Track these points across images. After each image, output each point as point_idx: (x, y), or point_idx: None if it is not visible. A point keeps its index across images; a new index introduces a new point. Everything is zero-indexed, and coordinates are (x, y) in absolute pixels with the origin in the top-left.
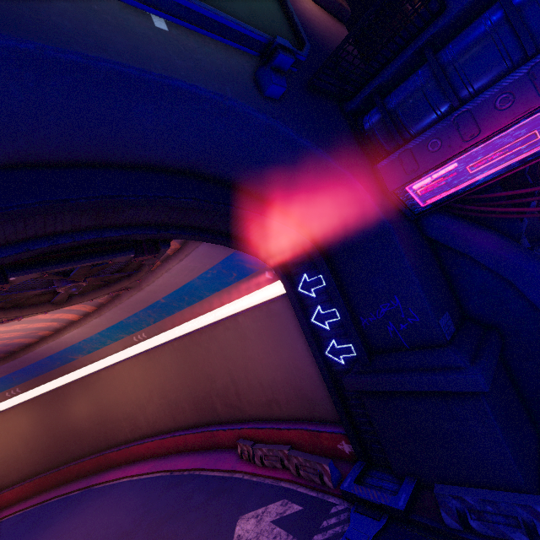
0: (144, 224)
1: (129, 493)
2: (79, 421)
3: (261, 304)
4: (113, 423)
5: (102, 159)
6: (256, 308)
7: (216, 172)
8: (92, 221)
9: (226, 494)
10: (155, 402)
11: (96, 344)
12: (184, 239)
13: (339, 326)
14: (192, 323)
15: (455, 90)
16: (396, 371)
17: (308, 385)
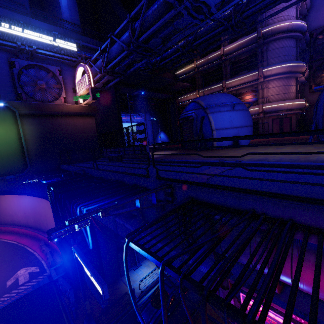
0: None
1: None
2: None
3: None
4: (4, 216)
5: None
6: None
7: None
8: None
9: (26, 258)
10: (21, 214)
11: None
12: None
13: None
14: None
15: None
16: (62, 246)
17: None
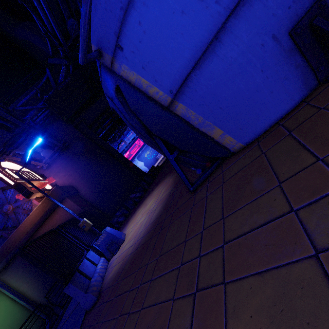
0: None
1: None
2: None
3: None
4: None
5: None
6: None
7: None
8: None
9: None
10: None
11: None
12: None
13: None
14: None
15: None
16: None
17: None
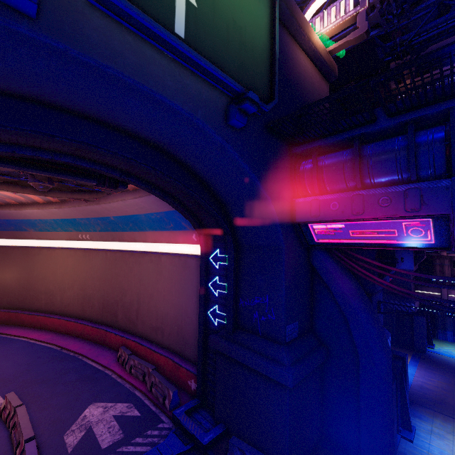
0: (112, 166)
1: (22, 350)
2: (9, 279)
3: (182, 254)
4: (35, 292)
5: (94, 117)
6: (177, 256)
7: (178, 155)
8: (72, 150)
9: (93, 382)
10: (74, 290)
11: (48, 227)
12: (139, 187)
13: (225, 297)
14: (128, 244)
15: (362, 176)
16: (245, 347)
17: (188, 328)
